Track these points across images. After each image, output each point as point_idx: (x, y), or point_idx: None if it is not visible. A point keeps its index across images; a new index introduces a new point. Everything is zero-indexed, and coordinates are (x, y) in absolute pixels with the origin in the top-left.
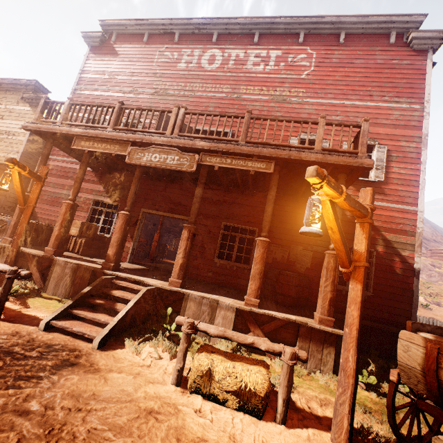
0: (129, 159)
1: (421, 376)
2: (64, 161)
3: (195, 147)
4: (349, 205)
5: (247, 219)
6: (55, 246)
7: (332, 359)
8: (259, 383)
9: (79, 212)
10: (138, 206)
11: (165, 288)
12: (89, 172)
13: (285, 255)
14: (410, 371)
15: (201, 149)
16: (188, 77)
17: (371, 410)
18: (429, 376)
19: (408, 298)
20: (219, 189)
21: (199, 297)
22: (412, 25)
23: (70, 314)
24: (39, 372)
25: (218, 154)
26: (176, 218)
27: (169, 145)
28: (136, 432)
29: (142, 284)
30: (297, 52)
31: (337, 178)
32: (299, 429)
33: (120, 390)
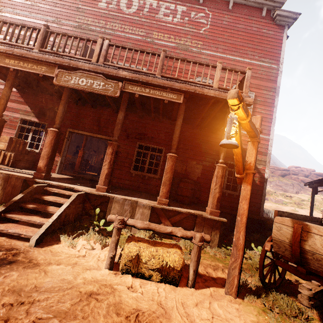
0: (57, 81)
1: (288, 246)
2: None
3: (119, 76)
4: (250, 127)
5: (156, 141)
6: None
7: (217, 238)
8: (176, 261)
9: (6, 129)
10: (64, 126)
11: (92, 193)
12: (15, 93)
13: (183, 168)
14: (281, 243)
15: (124, 78)
16: (108, 17)
17: (243, 269)
18: (294, 245)
19: (260, 196)
20: (135, 116)
21: (122, 200)
22: (277, 5)
23: (4, 218)
24: None
25: (138, 83)
26: (99, 138)
27: (95, 72)
28: (80, 315)
29: (72, 191)
30: (198, 10)
31: (225, 111)
32: (204, 289)
33: (60, 279)
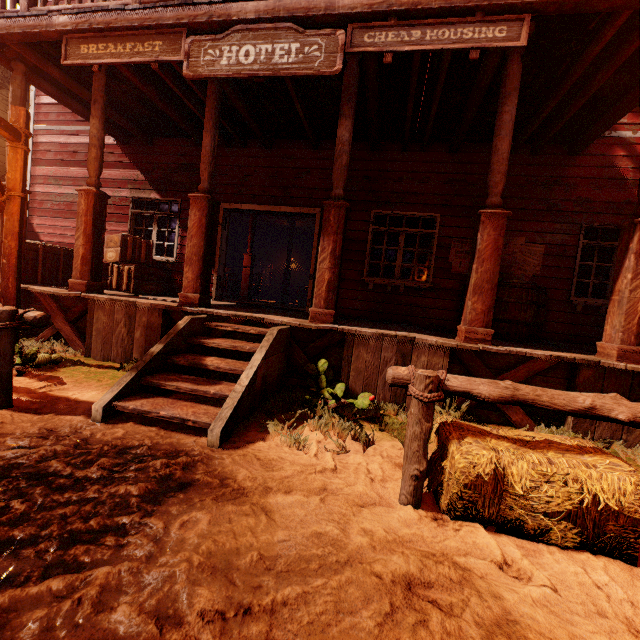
0: (190, 68)
1: None
2: (61, 133)
3: (334, 13)
4: None
5: (417, 200)
6: (84, 276)
7: None
8: (627, 493)
9: (112, 224)
10: None
11: (302, 329)
12: (112, 148)
13: None
14: None
15: (349, 15)
16: None
17: None
18: None
19: None
20: (360, 147)
21: (375, 337)
22: None
23: (145, 387)
24: (114, 514)
25: (389, 21)
26: (286, 213)
27: (274, 20)
28: None
29: (260, 326)
30: None
31: None
32: None
33: (310, 535)
